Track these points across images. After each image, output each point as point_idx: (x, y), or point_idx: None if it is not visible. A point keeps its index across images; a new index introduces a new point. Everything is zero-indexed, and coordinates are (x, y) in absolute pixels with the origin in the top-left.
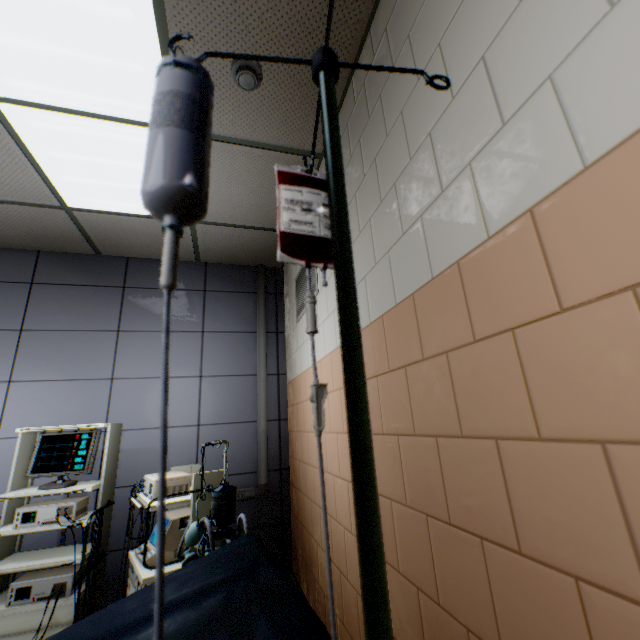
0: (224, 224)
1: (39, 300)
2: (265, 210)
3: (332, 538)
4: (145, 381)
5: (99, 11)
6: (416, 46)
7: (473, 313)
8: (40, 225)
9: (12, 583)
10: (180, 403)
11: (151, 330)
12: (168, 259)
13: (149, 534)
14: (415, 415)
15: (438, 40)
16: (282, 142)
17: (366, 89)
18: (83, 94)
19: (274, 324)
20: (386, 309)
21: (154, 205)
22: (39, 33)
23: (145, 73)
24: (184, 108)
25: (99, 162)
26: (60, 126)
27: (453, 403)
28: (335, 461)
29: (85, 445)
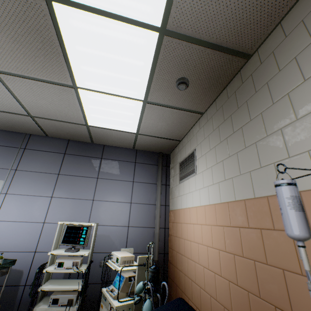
0: (150, 135)
1: (67, 161)
2: (170, 131)
3: (200, 299)
4: (107, 202)
5: (131, 62)
6: (272, 89)
7: (310, 218)
8: (74, 130)
9: (51, 295)
10: (121, 214)
11: (111, 179)
12: (307, 259)
13: (110, 280)
14: (267, 254)
15: (287, 92)
16: (187, 107)
17: (236, 95)
18: (112, 87)
19: (165, 180)
20: (247, 197)
21: (299, 239)
22: (105, 68)
23: (140, 82)
24: (300, 202)
25: (108, 110)
26: (98, 97)
27: (295, 257)
28: (205, 260)
29: (85, 232)
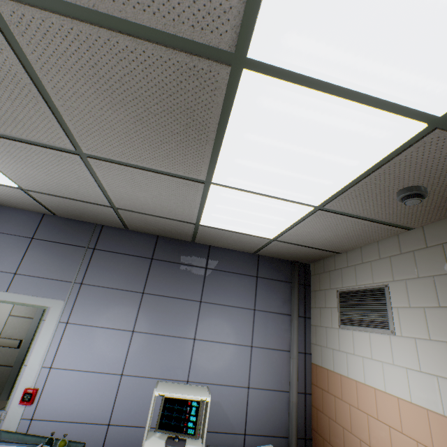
0: (293, 243)
1: (155, 271)
2: (332, 242)
3: None
4: (215, 344)
5: (334, 160)
6: None
7: None
8: (171, 227)
9: None
10: (237, 366)
11: (221, 303)
12: None
13: None
14: None
15: None
16: (390, 220)
17: None
18: (272, 188)
19: (303, 310)
20: None
21: None
22: (278, 164)
23: (329, 185)
24: None
25: (244, 212)
26: (239, 197)
27: None
28: None
29: (194, 412)
